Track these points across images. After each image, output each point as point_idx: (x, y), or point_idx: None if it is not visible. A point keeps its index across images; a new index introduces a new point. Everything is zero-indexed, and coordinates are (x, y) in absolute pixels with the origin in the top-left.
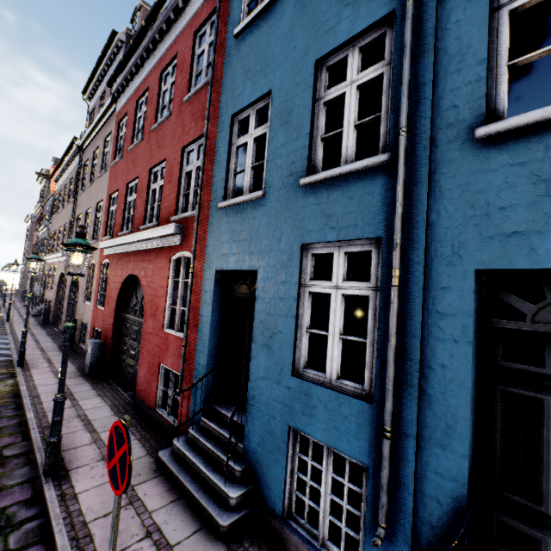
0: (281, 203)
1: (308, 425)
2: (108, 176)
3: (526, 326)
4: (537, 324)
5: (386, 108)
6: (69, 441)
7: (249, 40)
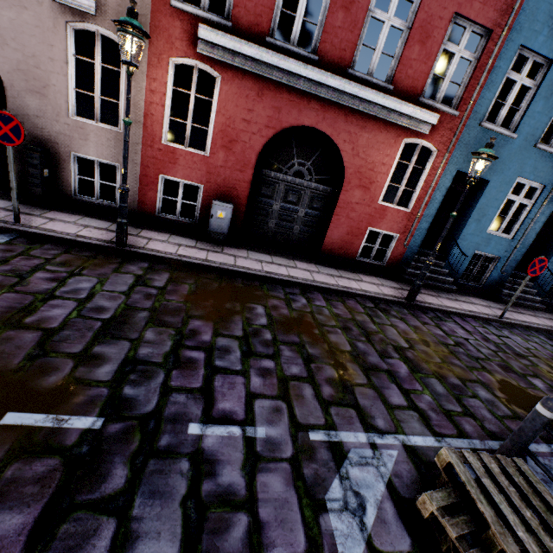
0: (520, 149)
1: (485, 249)
2: None
3: (548, 218)
4: (550, 218)
5: None
6: (371, 288)
7: None
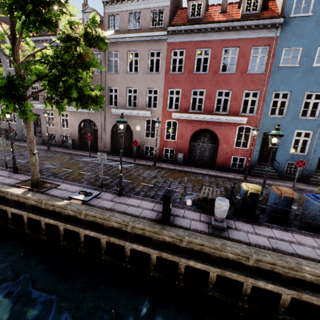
0: (291, 120)
1: (292, 160)
2: (164, 78)
3: None
4: None
5: (318, 109)
6: (230, 176)
7: (284, 71)
